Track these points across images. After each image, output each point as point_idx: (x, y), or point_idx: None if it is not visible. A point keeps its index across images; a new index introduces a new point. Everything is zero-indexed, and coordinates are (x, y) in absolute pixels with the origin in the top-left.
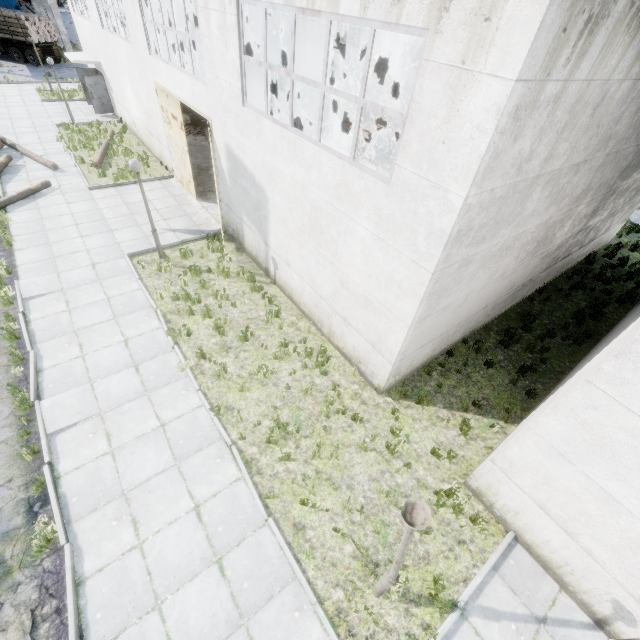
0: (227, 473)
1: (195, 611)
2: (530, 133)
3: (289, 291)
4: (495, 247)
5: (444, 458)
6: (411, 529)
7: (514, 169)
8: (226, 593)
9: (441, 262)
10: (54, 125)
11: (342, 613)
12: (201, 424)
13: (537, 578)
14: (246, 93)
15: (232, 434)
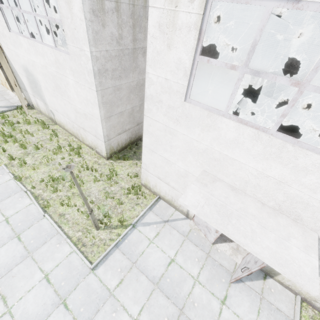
0: (24, 203)
1: (3, 257)
2: (112, 25)
3: (62, 125)
4: (133, 83)
5: (132, 176)
6: (71, 175)
7: (115, 42)
8: (21, 247)
9: (98, 85)
10: None
11: (80, 240)
12: (10, 186)
13: (167, 209)
14: (9, 24)
15: (28, 187)
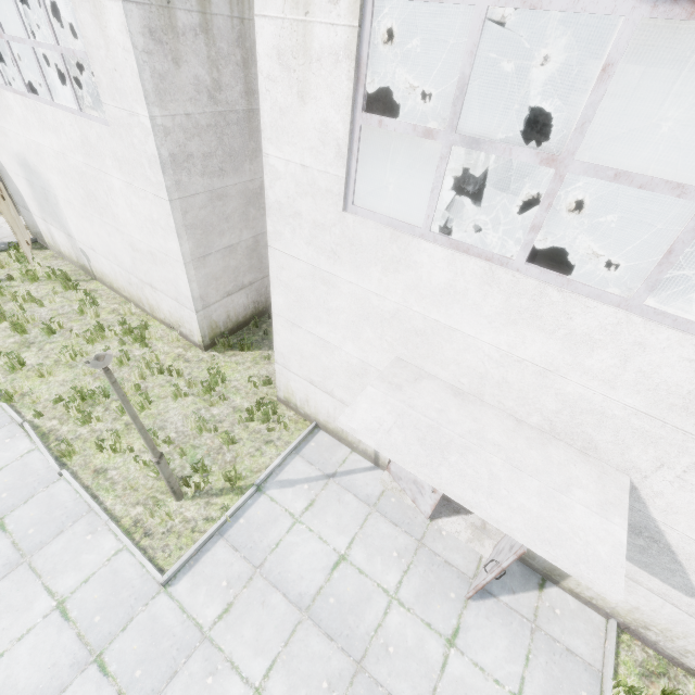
0: (18, 448)
1: None
2: (196, 60)
3: (108, 281)
4: (253, 184)
5: (258, 384)
6: (108, 377)
7: (205, 96)
8: (6, 543)
9: (173, 189)
10: None
11: (140, 523)
12: None
13: (333, 449)
14: None
15: (28, 415)
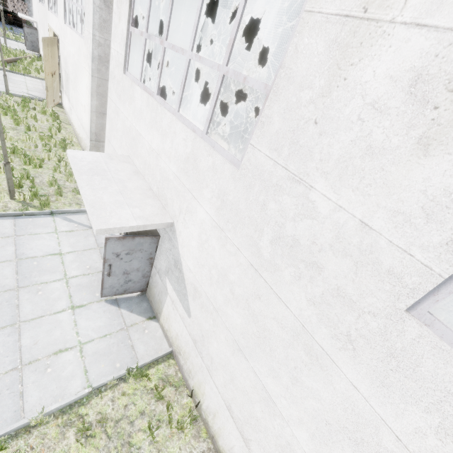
0: None
1: None
2: None
3: (74, 125)
4: None
5: None
6: None
7: None
8: None
9: (96, 71)
10: None
11: None
12: None
13: None
14: (66, 17)
15: None
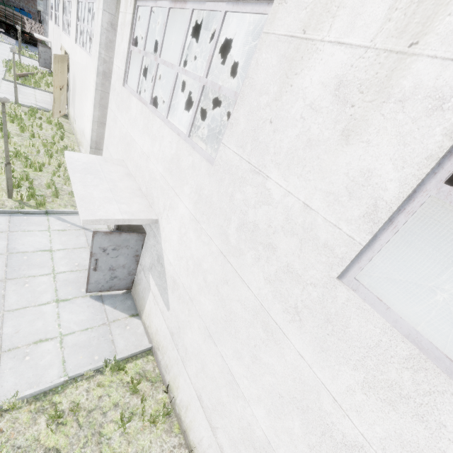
0: None
1: None
2: None
3: (76, 134)
4: None
5: None
6: (2, 108)
7: None
8: None
9: (100, 85)
10: (7, 59)
11: None
12: None
13: None
14: (77, 38)
15: None
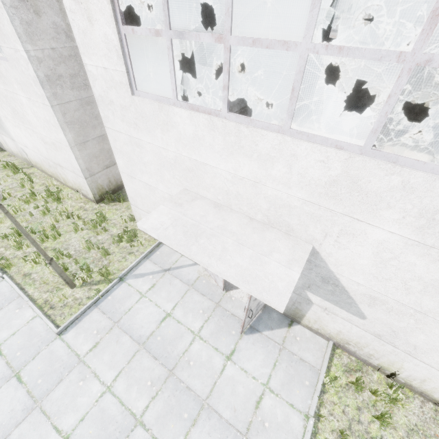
0: None
1: None
2: (51, 12)
3: (39, 166)
4: None
5: (127, 220)
6: (1, 210)
7: (63, 36)
8: None
9: (52, 98)
10: None
11: (48, 301)
12: None
13: (170, 255)
14: None
15: None
